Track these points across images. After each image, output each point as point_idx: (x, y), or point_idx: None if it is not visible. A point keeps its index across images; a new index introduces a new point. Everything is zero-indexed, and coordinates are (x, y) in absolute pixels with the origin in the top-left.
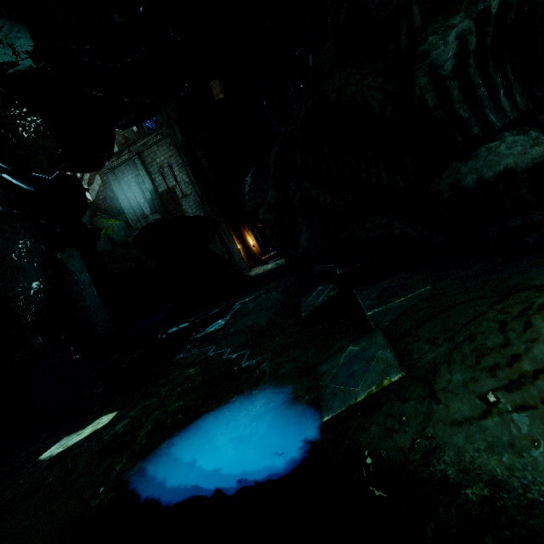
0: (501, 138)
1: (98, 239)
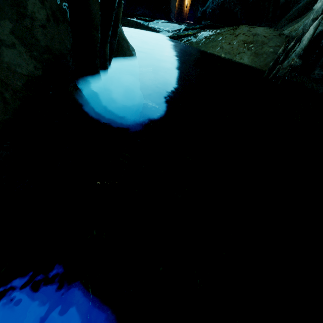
0: None
1: None
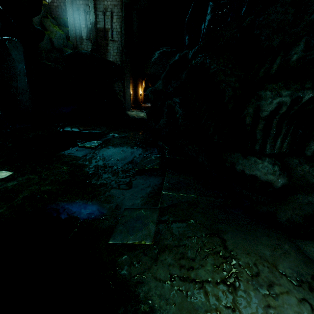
0: (263, 160)
1: (41, 39)
